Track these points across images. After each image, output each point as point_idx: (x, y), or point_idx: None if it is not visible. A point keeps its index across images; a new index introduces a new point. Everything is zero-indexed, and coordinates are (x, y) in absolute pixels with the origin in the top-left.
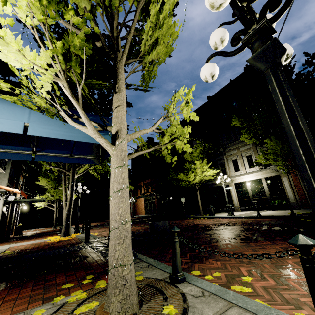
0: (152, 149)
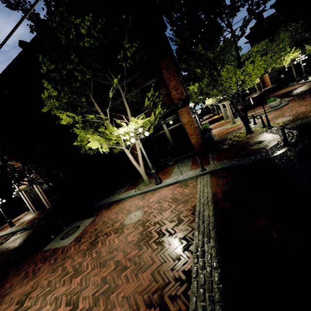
0: None
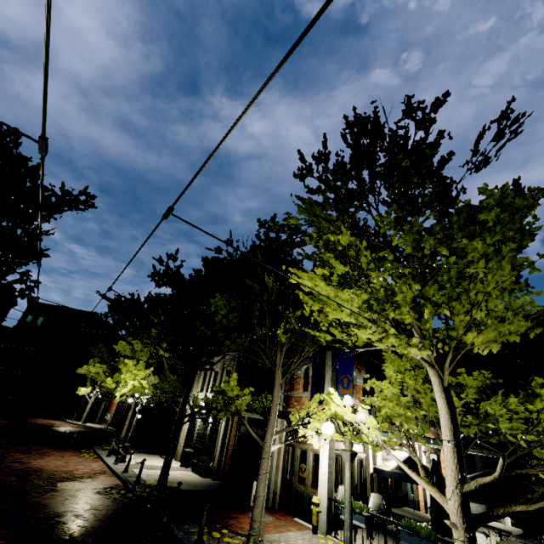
0: None
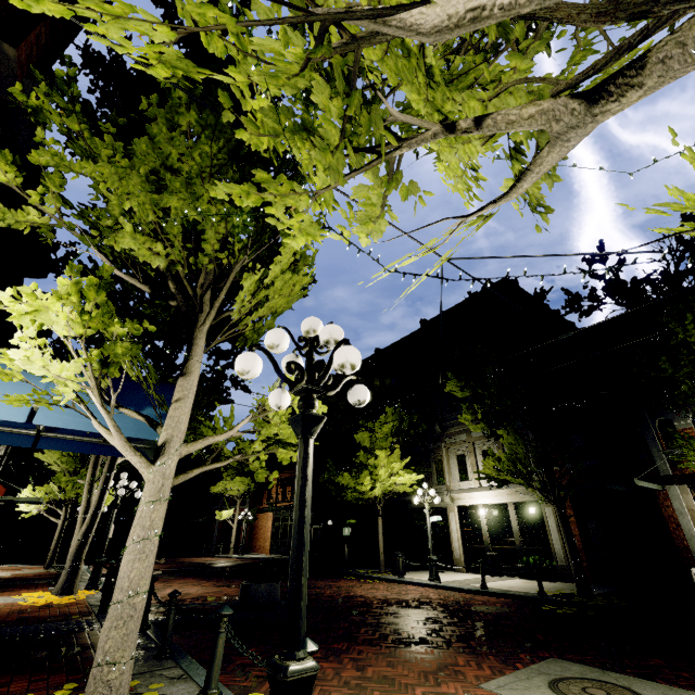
0: (229, 462)
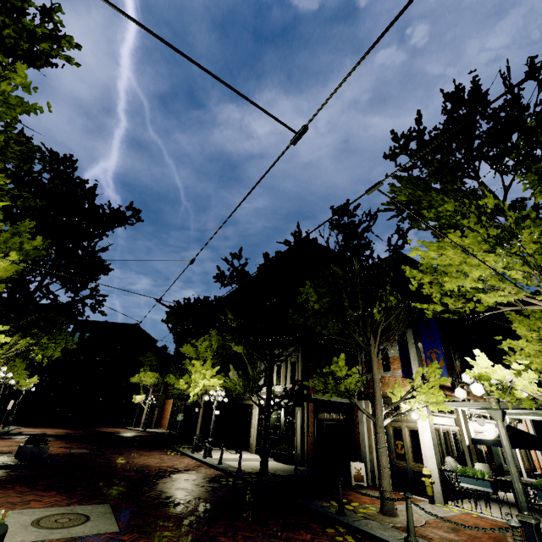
0: None
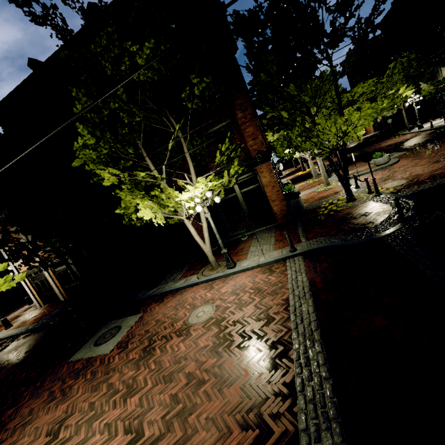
0: None
